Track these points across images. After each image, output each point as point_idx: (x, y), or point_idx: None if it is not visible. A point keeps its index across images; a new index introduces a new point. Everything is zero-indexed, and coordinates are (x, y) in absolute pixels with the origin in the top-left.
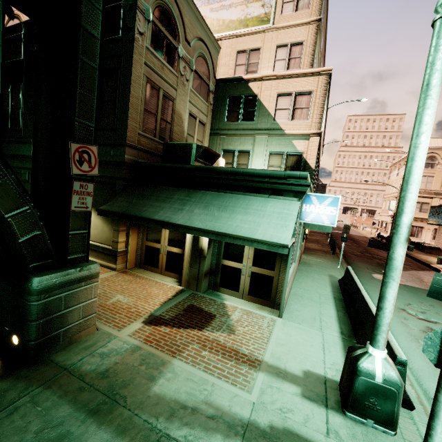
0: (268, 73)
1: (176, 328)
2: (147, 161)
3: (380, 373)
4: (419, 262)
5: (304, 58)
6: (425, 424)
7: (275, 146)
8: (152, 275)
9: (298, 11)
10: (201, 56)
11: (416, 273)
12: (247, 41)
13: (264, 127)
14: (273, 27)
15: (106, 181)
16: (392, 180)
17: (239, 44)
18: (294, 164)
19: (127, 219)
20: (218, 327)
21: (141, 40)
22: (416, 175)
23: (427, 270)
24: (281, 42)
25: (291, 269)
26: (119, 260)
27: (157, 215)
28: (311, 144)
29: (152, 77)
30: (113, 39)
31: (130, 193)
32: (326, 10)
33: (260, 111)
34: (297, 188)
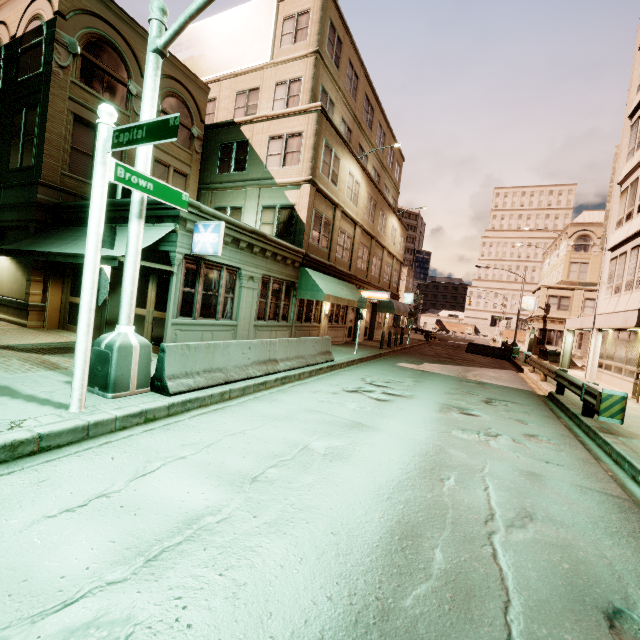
0: (259, 114)
1: (17, 351)
2: (63, 202)
3: (107, 341)
4: (515, 366)
5: (303, 95)
6: (164, 401)
7: (267, 199)
8: (68, 333)
9: (296, 43)
10: (173, 96)
11: (475, 369)
12: (247, 80)
13: (255, 177)
14: (272, 63)
15: (22, 226)
16: (544, 273)
17: (238, 84)
18: (287, 220)
19: (14, 255)
20: (68, 356)
21: (64, 74)
22: (138, 157)
23: (505, 369)
24: (280, 79)
25: (211, 320)
26: (32, 316)
27: (41, 248)
28: (302, 194)
29: (85, 113)
30: (36, 74)
31: (41, 235)
32: (350, 42)
33: (251, 159)
34: (172, 213)
